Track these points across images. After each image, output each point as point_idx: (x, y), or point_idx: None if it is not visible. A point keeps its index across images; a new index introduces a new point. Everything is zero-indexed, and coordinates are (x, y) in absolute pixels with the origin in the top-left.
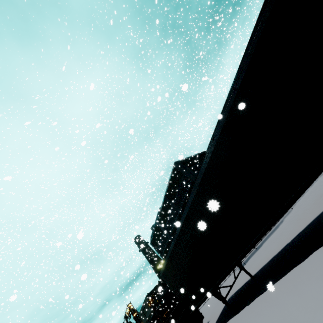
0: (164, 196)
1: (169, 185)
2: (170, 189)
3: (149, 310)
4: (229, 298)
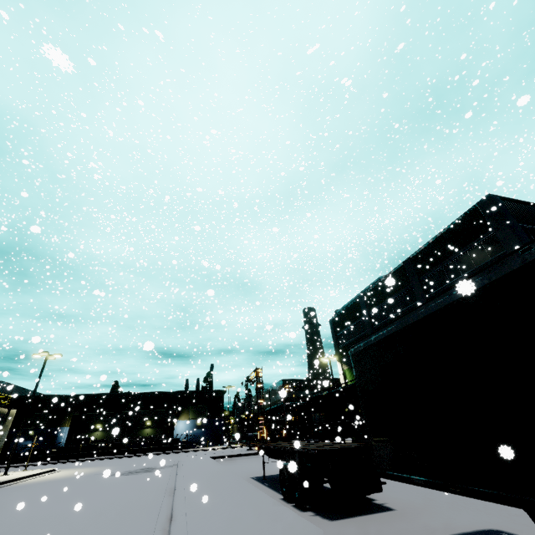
0: (408, 258)
1: (434, 243)
2: (430, 250)
3: (277, 396)
4: (503, 534)
